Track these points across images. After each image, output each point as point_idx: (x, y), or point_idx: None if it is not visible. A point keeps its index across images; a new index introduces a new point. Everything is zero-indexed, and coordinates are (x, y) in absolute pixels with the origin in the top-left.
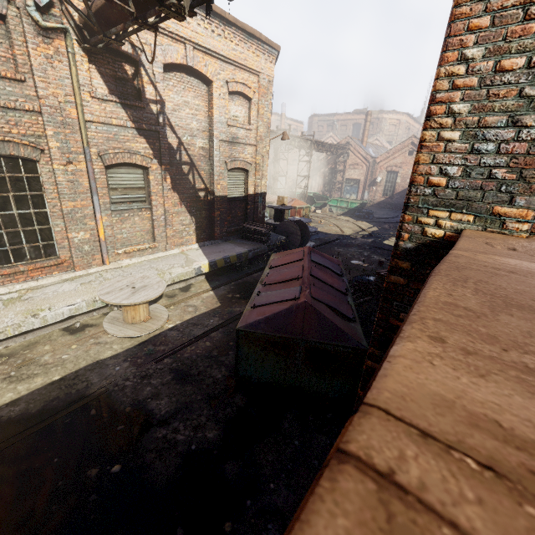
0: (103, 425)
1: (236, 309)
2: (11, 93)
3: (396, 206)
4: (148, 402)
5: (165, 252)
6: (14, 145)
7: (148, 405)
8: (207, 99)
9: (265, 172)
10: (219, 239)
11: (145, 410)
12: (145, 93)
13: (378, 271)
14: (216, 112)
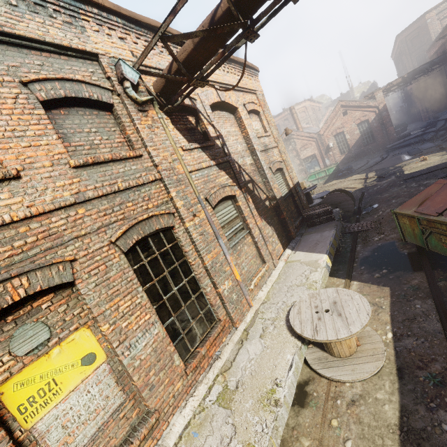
0: None
1: (414, 283)
2: (136, 170)
3: (358, 156)
4: None
5: (275, 268)
6: (155, 218)
7: None
8: (237, 125)
9: (291, 165)
10: (295, 237)
11: None
12: (209, 133)
13: None
14: (249, 130)
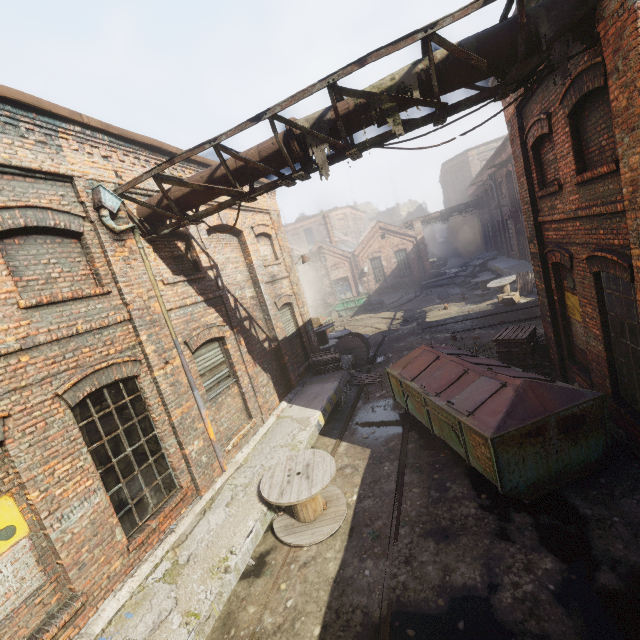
0: (441, 637)
1: (391, 445)
2: (101, 310)
3: (394, 287)
4: (449, 580)
5: (264, 425)
6: (116, 366)
7: (454, 583)
8: (240, 249)
9: (303, 299)
10: (297, 386)
11: (457, 589)
12: (201, 262)
13: (494, 338)
14: (254, 258)
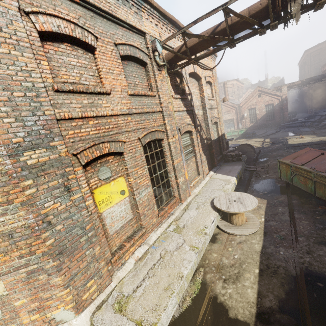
0: None
1: (280, 199)
2: (152, 103)
3: (261, 126)
4: None
5: (204, 180)
6: (157, 132)
7: None
8: (198, 88)
9: (222, 121)
10: (217, 166)
11: None
12: (185, 90)
13: None
14: (205, 94)
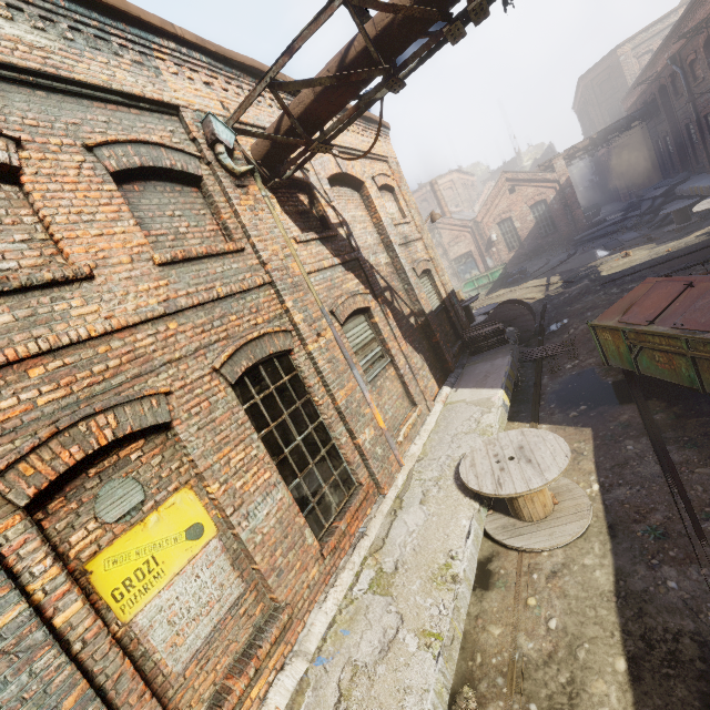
0: None
1: (623, 419)
2: (238, 270)
3: (534, 253)
4: None
5: (430, 413)
6: (267, 338)
7: None
8: (364, 207)
9: (441, 265)
10: (455, 369)
11: None
12: (329, 218)
13: None
14: (381, 214)
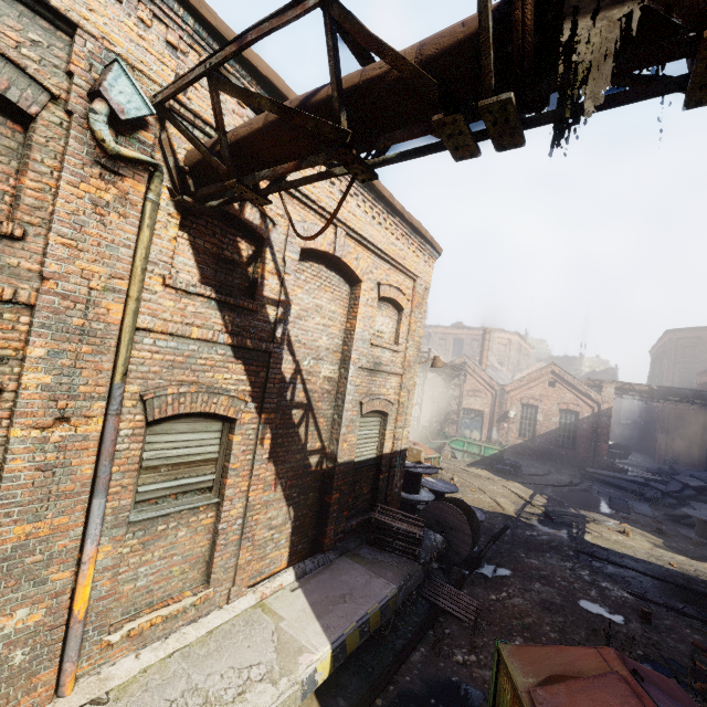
0: None
1: None
2: None
3: (541, 454)
4: None
5: (226, 606)
6: None
7: None
8: (347, 305)
9: (409, 415)
10: (330, 549)
11: None
12: (264, 287)
13: None
14: (360, 324)
